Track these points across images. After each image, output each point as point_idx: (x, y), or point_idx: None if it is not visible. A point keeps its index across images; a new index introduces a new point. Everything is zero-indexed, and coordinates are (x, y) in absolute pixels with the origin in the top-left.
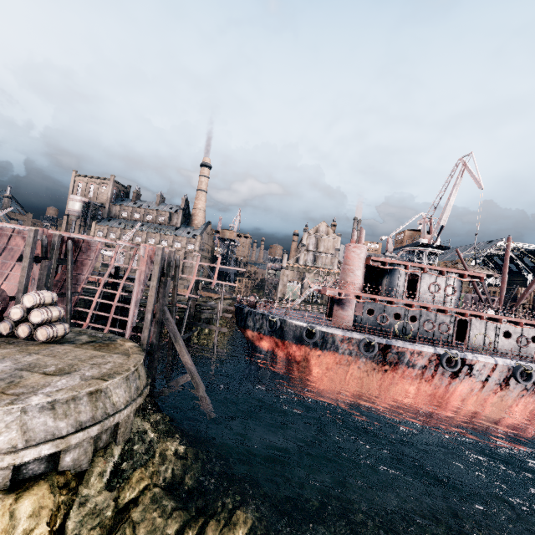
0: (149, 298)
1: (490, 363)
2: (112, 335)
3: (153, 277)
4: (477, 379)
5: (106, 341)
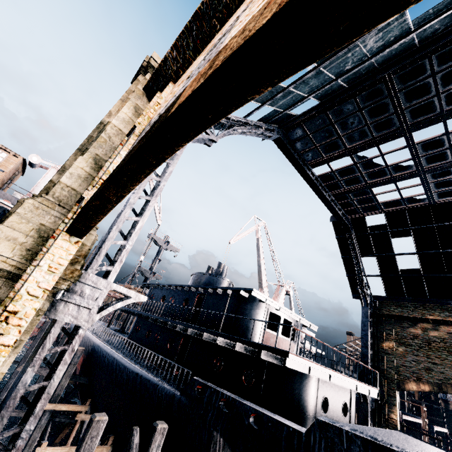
0: None
1: (43, 321)
2: None
3: None
4: (37, 327)
5: None
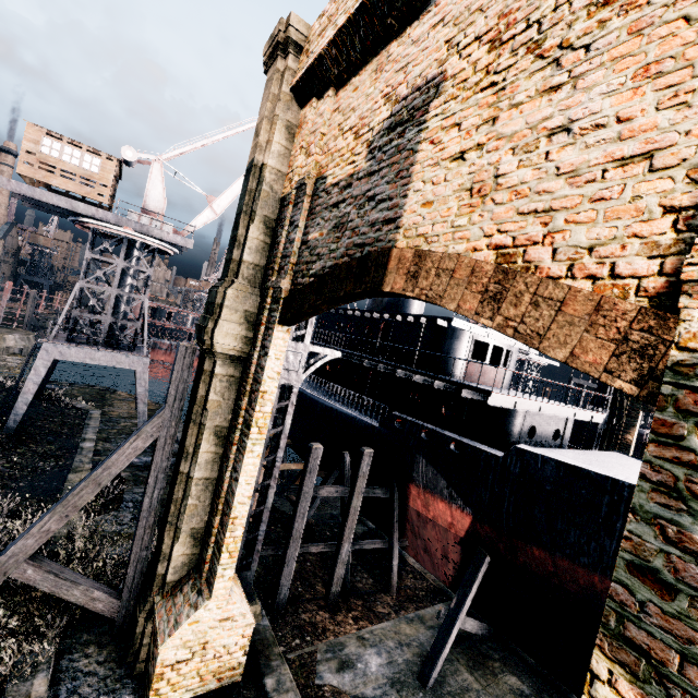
0: (27, 312)
1: None
2: (8, 326)
3: (29, 304)
4: None
5: (8, 328)
